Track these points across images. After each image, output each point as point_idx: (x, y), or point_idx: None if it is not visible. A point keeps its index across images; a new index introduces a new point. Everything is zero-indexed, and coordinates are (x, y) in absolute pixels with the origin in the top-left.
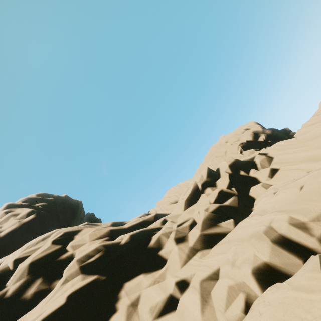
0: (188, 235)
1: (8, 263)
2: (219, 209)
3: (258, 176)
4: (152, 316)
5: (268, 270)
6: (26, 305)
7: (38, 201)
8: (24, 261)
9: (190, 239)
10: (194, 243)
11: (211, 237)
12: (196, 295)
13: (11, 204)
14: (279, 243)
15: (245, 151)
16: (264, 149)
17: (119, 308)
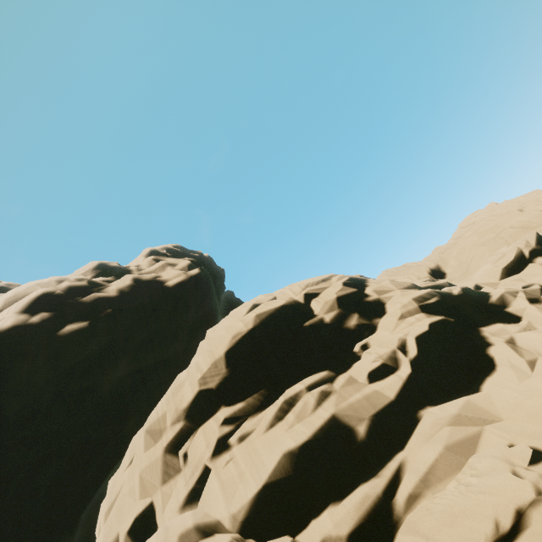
0: None
1: (292, 297)
2: None
3: None
4: None
5: None
6: (351, 334)
7: (180, 255)
8: (319, 296)
9: None
10: None
11: None
12: None
13: (155, 250)
14: None
15: None
16: None
17: (493, 343)
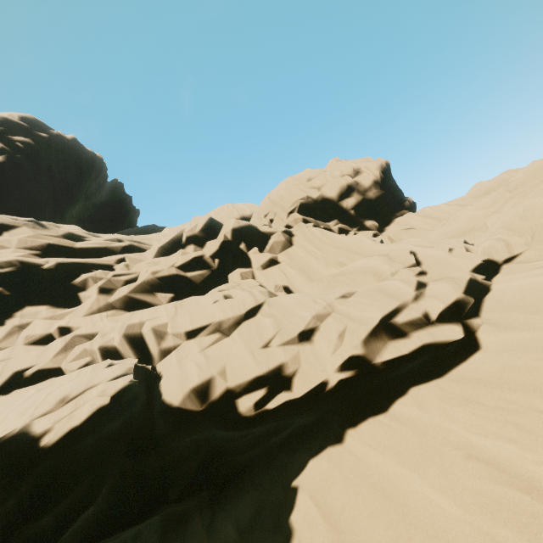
0: (117, 290)
1: None
2: (172, 278)
3: (253, 260)
4: (25, 341)
5: (114, 352)
6: None
7: (20, 131)
8: None
9: (115, 295)
10: (115, 301)
11: (136, 303)
12: (62, 343)
13: None
14: (130, 338)
15: (296, 213)
16: (311, 224)
17: (6, 324)
